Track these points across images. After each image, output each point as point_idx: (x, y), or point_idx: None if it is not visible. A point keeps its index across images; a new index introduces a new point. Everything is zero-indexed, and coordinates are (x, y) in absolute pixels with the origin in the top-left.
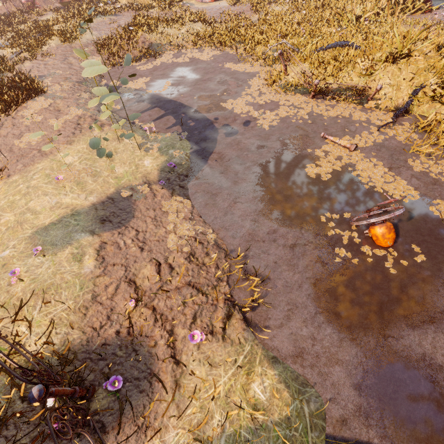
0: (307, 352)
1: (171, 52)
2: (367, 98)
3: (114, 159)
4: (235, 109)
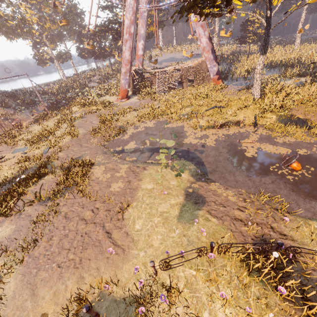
0: (315, 212)
1: (131, 127)
2: (239, 123)
3: (167, 179)
4: (192, 142)
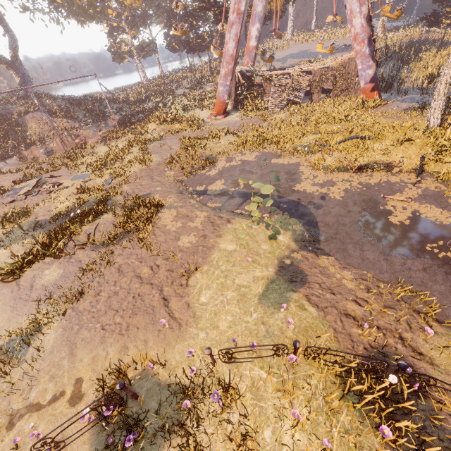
0: None
1: (222, 158)
2: (391, 167)
3: (257, 240)
4: (307, 190)
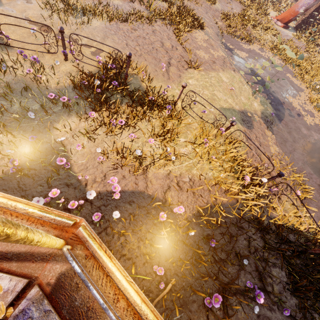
0: None
1: (258, 45)
2: None
3: (241, 92)
4: (293, 104)
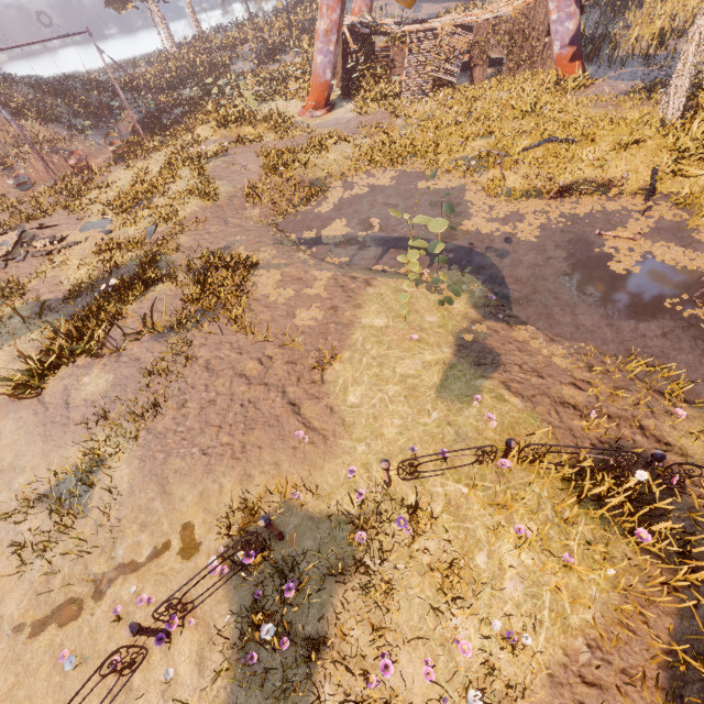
0: None
1: (336, 184)
2: (607, 188)
3: (417, 310)
4: (481, 230)
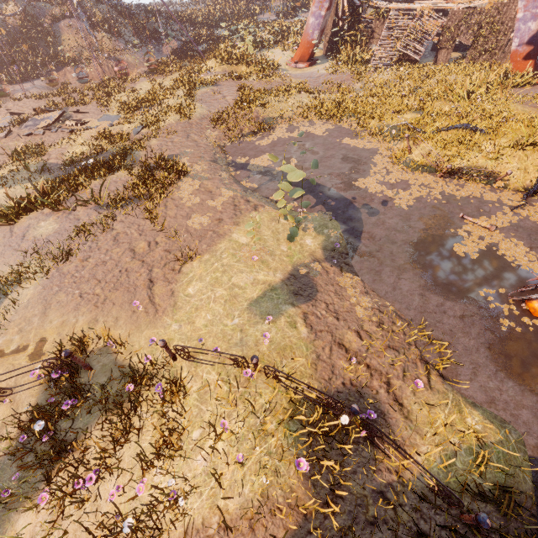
0: (497, 399)
1: (283, 125)
2: (494, 179)
3: (279, 238)
4: (369, 189)
